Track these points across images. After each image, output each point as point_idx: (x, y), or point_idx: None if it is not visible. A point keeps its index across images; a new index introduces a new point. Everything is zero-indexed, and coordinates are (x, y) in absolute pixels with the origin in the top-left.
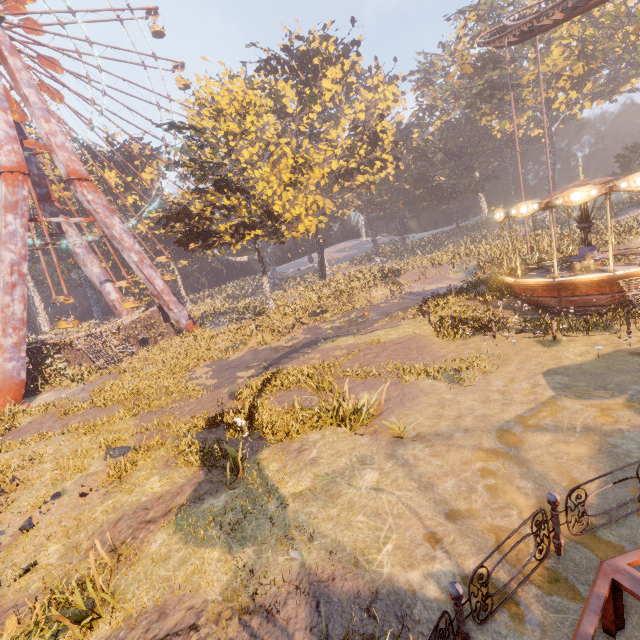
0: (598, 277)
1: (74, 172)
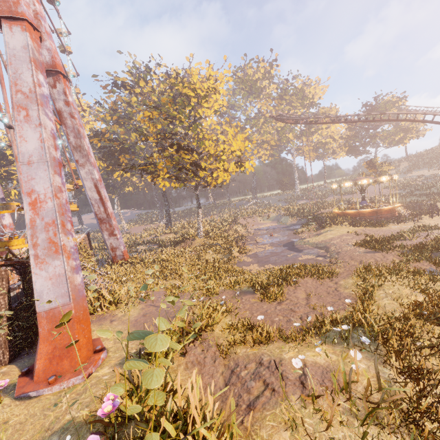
0: (390, 207)
1: (59, 66)
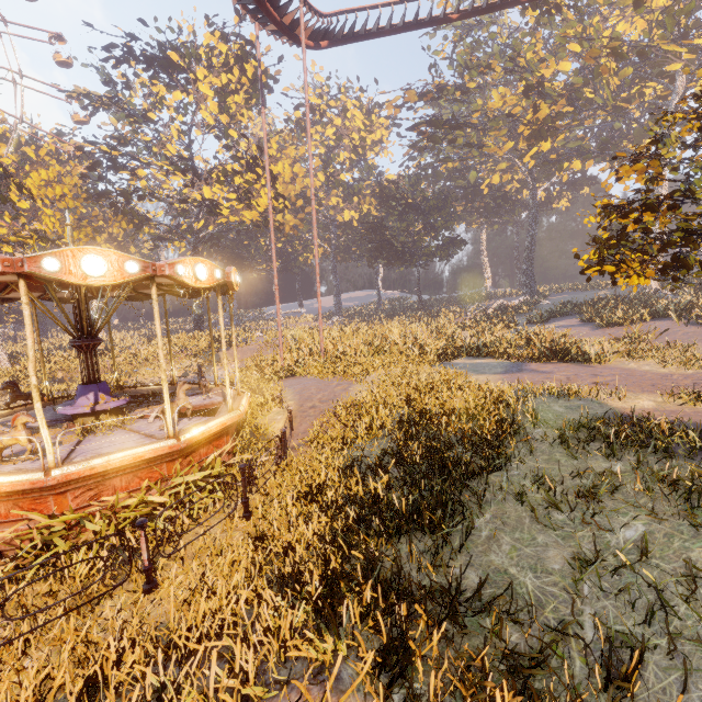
0: None
1: None
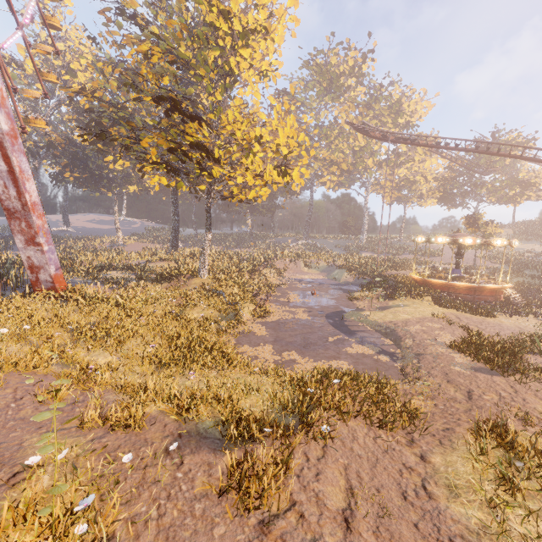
0: (497, 287)
1: None
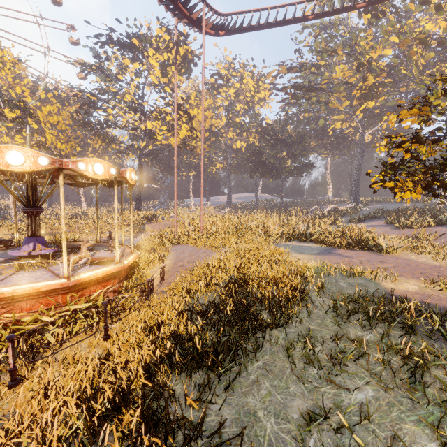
0: None
1: None
